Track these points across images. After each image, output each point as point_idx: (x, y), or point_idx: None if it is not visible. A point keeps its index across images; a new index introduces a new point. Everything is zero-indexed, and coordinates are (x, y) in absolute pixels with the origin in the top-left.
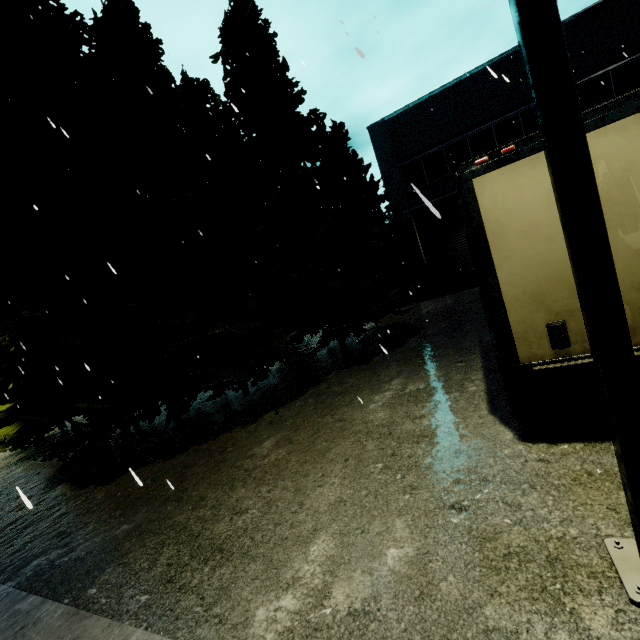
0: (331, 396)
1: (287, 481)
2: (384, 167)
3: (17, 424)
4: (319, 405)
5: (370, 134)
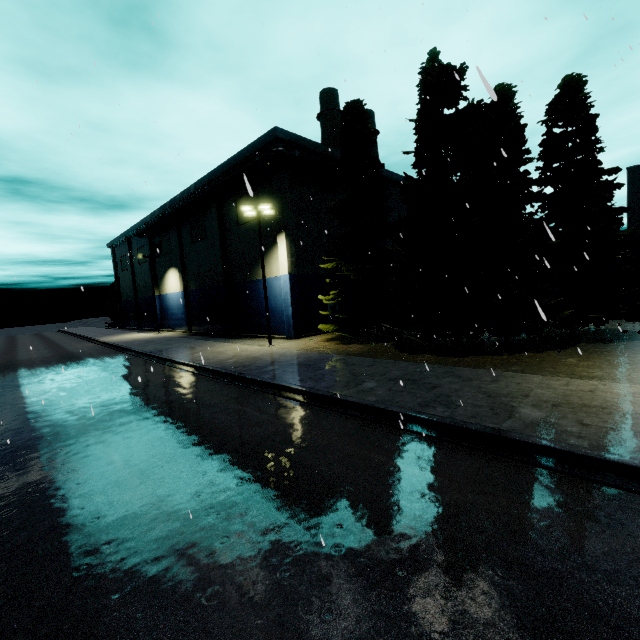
0: (597, 351)
1: (609, 369)
2: (633, 202)
3: (331, 324)
4: (592, 353)
5: (628, 173)
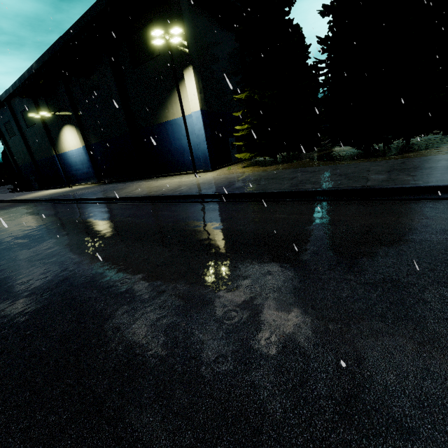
0: None
1: None
2: None
3: (246, 153)
4: None
5: None
